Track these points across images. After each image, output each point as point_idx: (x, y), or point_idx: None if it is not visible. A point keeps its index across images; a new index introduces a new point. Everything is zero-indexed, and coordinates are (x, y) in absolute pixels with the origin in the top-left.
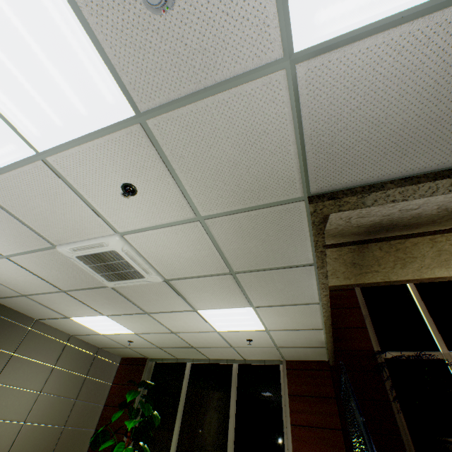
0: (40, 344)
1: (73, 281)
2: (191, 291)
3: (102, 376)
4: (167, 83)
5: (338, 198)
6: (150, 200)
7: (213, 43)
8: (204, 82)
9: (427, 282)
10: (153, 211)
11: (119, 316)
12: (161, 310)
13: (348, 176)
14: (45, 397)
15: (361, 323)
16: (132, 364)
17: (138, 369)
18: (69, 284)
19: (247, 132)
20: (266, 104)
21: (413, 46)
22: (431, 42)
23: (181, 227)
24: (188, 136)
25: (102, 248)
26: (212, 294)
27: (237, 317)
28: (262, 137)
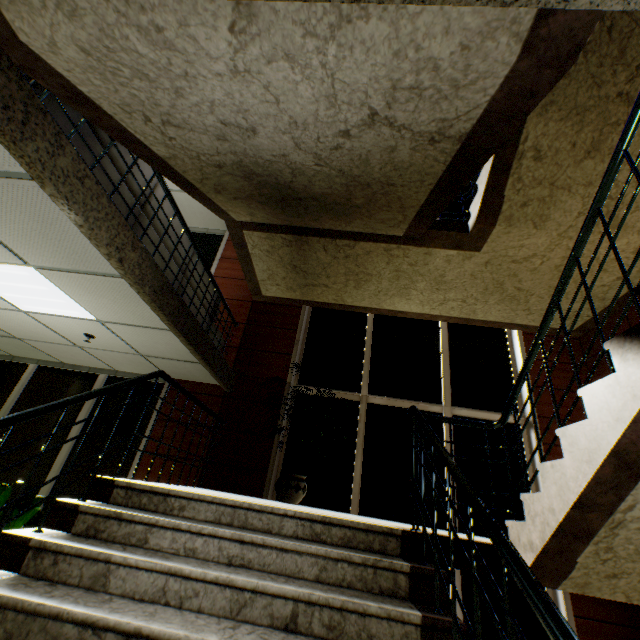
0: None
1: None
2: None
3: None
4: None
5: None
6: None
7: None
8: None
9: (388, 315)
10: None
11: None
12: None
13: None
14: None
15: (288, 349)
16: None
17: None
18: None
19: None
20: None
21: None
22: None
23: None
24: None
25: None
26: None
27: (27, 285)
28: None
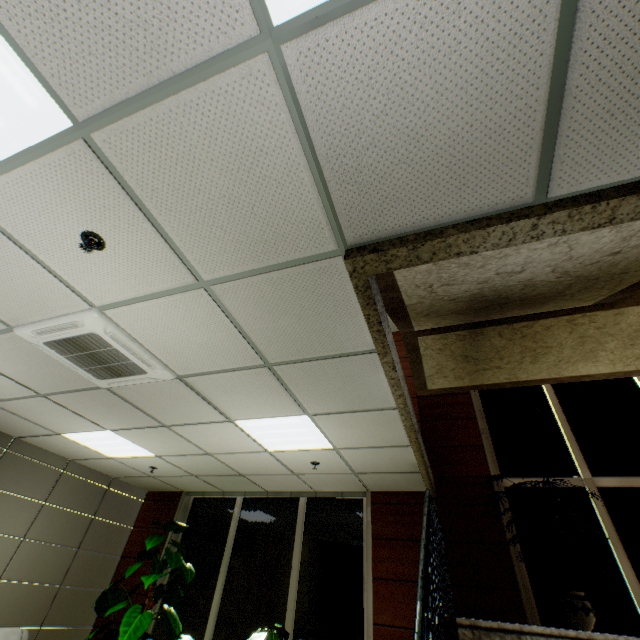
0: (22, 472)
1: (51, 380)
2: (218, 392)
3: (118, 517)
4: (105, 76)
5: (383, 251)
6: (127, 256)
7: (155, 12)
8: (157, 73)
9: (569, 382)
10: (136, 274)
11: (129, 431)
12: (184, 421)
13: (393, 218)
14: (31, 545)
15: (476, 440)
16: (162, 500)
17: (169, 507)
18: (47, 384)
19: (237, 151)
20: (254, 108)
21: (440, 17)
22: (464, 9)
23: (180, 298)
24: (155, 158)
25: (76, 330)
26: (248, 396)
27: (291, 430)
28: (260, 159)
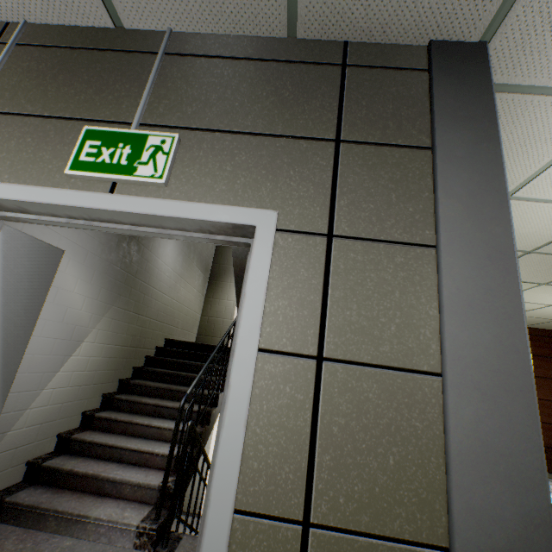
0: None
1: None
2: None
3: None
4: None
5: None
6: None
7: None
8: None
9: None
10: None
11: None
12: None
13: None
14: None
15: None
16: None
17: None
18: None
19: None
20: None
21: None
22: None
23: None
24: None
25: None
26: None
27: None
28: None
